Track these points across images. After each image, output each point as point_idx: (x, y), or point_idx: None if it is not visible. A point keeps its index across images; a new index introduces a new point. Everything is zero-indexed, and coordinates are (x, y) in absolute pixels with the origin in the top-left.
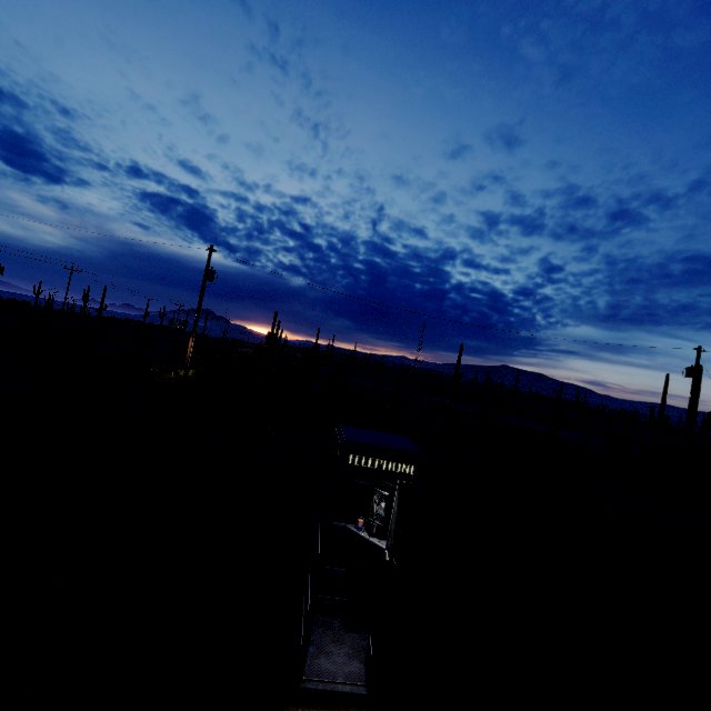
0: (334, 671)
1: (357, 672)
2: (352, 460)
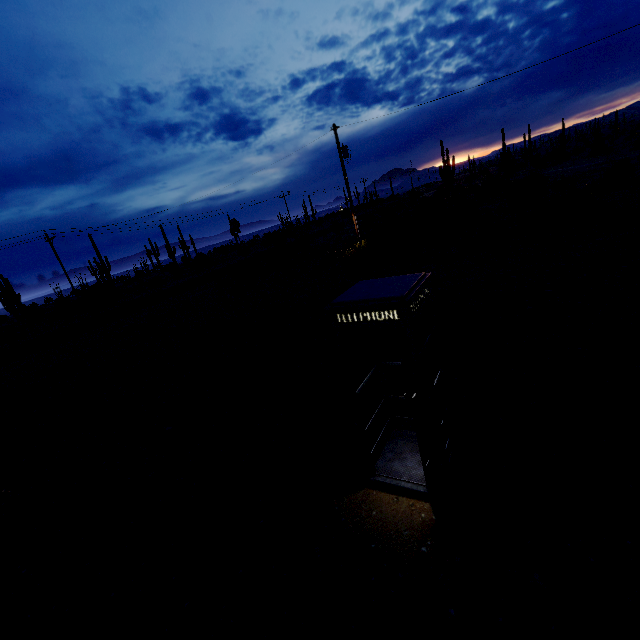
0: (402, 472)
1: (421, 475)
2: (340, 319)
